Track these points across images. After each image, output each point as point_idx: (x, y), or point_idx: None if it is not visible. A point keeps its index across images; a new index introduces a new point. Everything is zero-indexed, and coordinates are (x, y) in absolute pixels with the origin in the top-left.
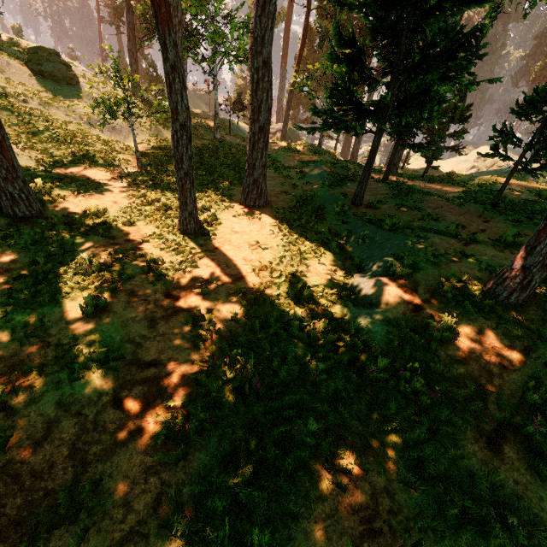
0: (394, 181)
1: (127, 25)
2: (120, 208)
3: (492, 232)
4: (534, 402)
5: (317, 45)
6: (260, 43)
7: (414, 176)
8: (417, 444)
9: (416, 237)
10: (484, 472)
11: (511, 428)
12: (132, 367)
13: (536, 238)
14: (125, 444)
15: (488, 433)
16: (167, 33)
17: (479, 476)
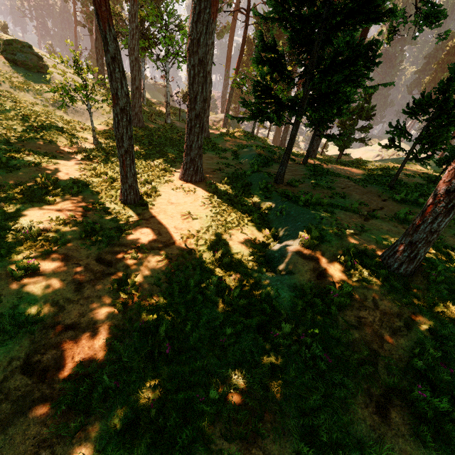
0: (312, 164)
1: (95, 27)
2: (71, 179)
3: (389, 210)
4: (419, 367)
5: None
6: (196, 44)
7: (329, 161)
8: (312, 409)
9: (325, 212)
10: (372, 438)
11: (398, 393)
12: (50, 330)
13: (420, 218)
14: (24, 414)
15: (377, 398)
16: (107, 29)
17: (366, 444)
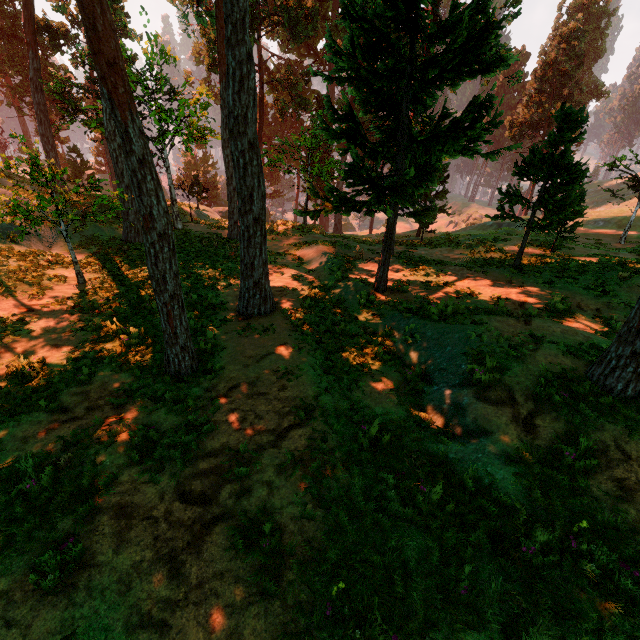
0: (400, 253)
1: (36, 106)
2: (66, 353)
3: (535, 300)
4: None
5: (272, 117)
6: (242, 122)
7: (414, 243)
8: None
9: (473, 324)
10: None
11: None
12: None
13: (639, 318)
14: None
15: None
16: (128, 119)
17: None
